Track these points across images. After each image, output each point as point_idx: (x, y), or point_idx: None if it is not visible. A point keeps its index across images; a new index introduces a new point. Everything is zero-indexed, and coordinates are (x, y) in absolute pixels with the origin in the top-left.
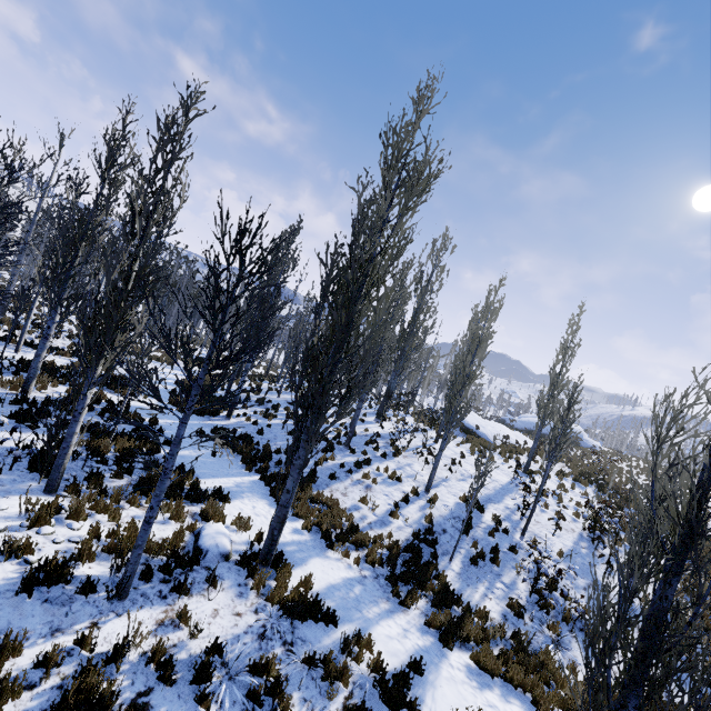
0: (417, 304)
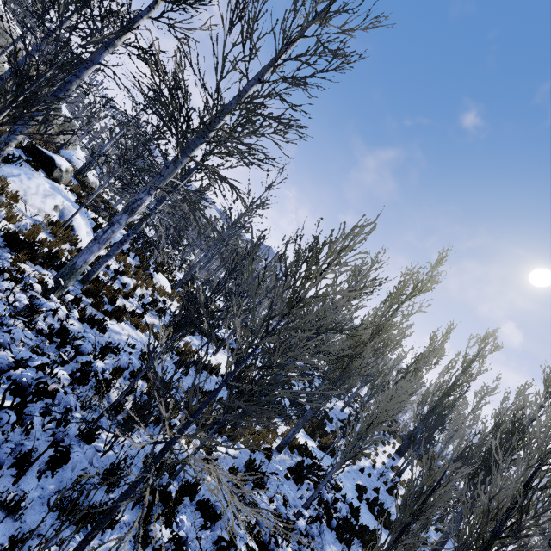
0: (456, 377)
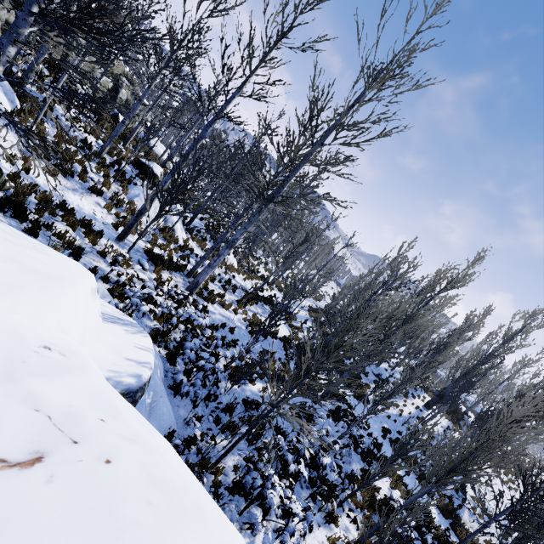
0: (494, 348)
